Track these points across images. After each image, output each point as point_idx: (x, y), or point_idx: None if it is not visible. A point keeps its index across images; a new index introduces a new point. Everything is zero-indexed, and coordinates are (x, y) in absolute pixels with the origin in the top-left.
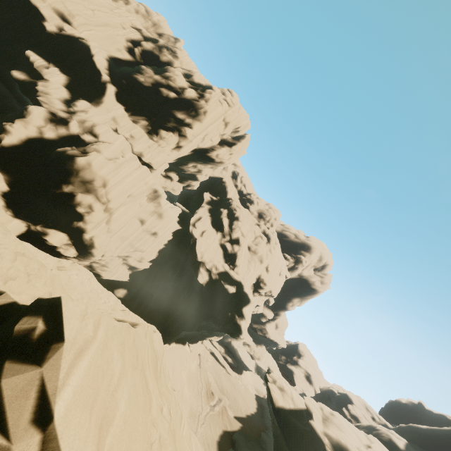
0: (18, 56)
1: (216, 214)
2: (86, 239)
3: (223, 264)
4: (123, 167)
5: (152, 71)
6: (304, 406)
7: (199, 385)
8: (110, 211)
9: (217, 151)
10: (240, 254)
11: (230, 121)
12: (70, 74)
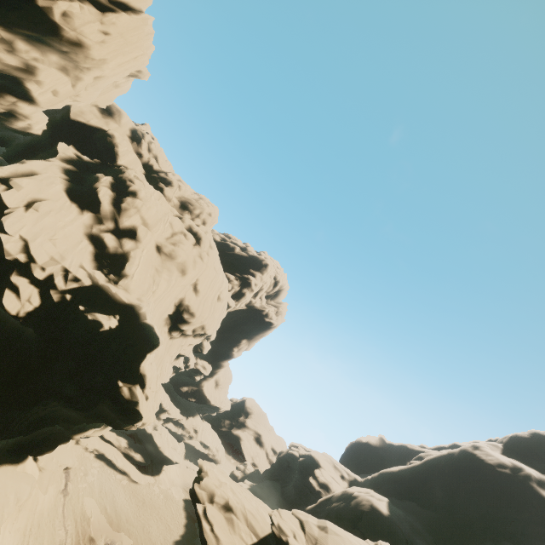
0: None
1: (87, 183)
2: None
3: (88, 271)
4: None
5: None
6: (268, 529)
7: (58, 537)
8: None
9: None
10: (137, 255)
11: None
12: None
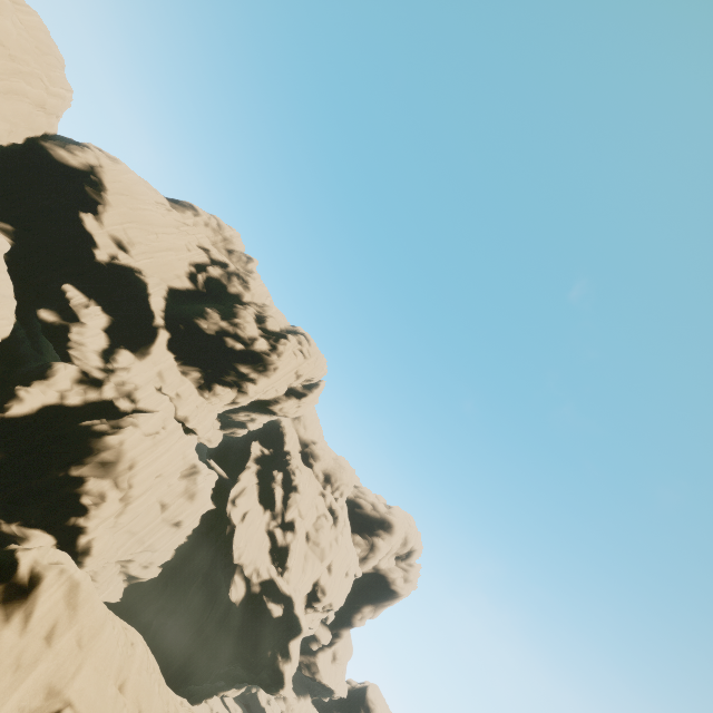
0: (49, 284)
1: (266, 479)
2: (81, 543)
3: (268, 567)
4: (163, 443)
5: (219, 316)
6: None
7: None
8: (129, 500)
9: (282, 404)
10: (294, 548)
11: (303, 374)
12: (113, 312)
